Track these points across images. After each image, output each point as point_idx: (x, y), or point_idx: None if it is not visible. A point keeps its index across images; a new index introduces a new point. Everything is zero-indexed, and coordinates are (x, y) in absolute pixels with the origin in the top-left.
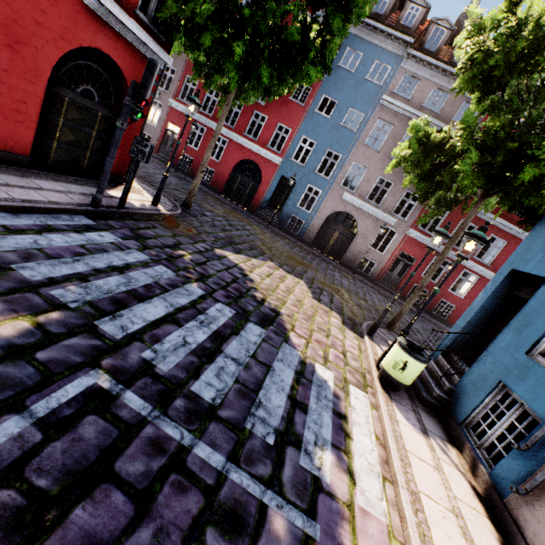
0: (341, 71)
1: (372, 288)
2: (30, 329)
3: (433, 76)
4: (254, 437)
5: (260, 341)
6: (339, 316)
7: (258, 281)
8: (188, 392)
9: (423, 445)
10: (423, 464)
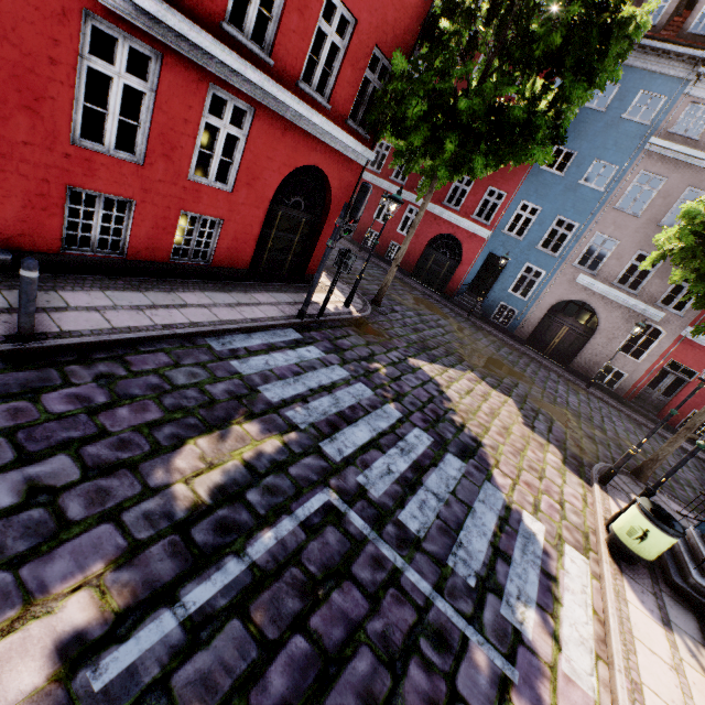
0: (584, 112)
1: (617, 410)
2: (281, 448)
3: None
4: (455, 575)
5: (459, 477)
6: (559, 452)
7: (456, 400)
8: (396, 521)
9: (660, 638)
10: (655, 658)
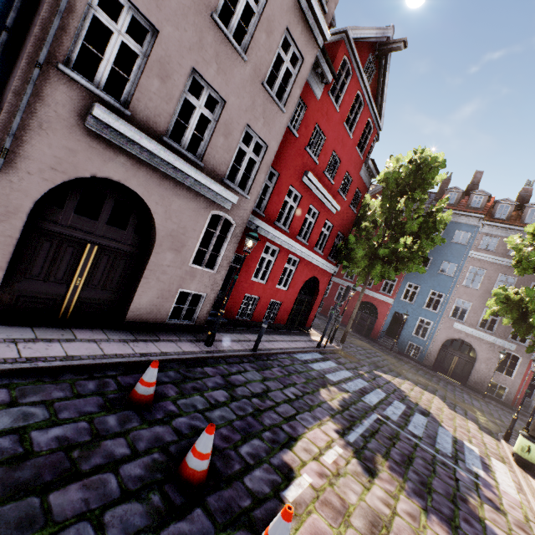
0: None
1: (509, 413)
2: (349, 397)
3: (509, 234)
4: (441, 451)
5: (426, 422)
6: (475, 424)
7: (407, 392)
8: (407, 429)
9: None
10: None
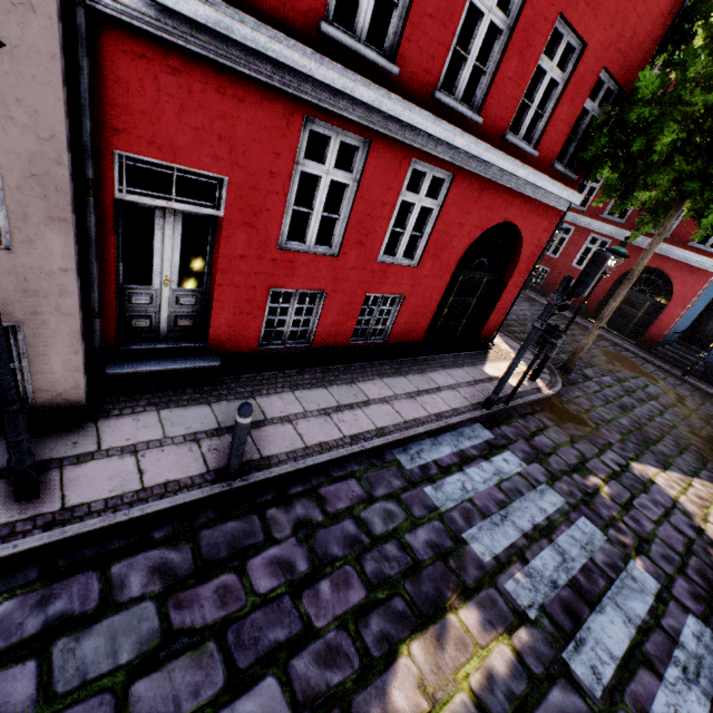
0: None
1: None
2: (514, 663)
3: None
4: None
5: None
6: None
7: None
8: None
9: None
10: None
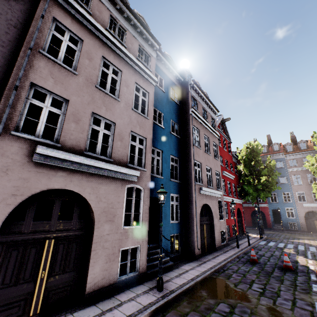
0: None
1: None
2: (294, 250)
3: (298, 156)
4: None
5: None
6: None
7: (309, 243)
8: None
9: None
10: None
